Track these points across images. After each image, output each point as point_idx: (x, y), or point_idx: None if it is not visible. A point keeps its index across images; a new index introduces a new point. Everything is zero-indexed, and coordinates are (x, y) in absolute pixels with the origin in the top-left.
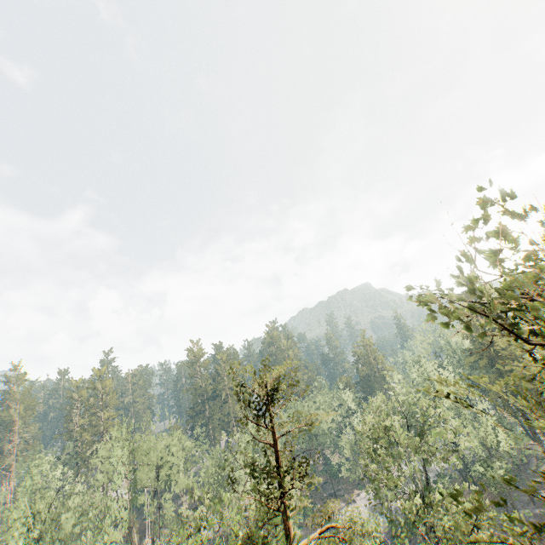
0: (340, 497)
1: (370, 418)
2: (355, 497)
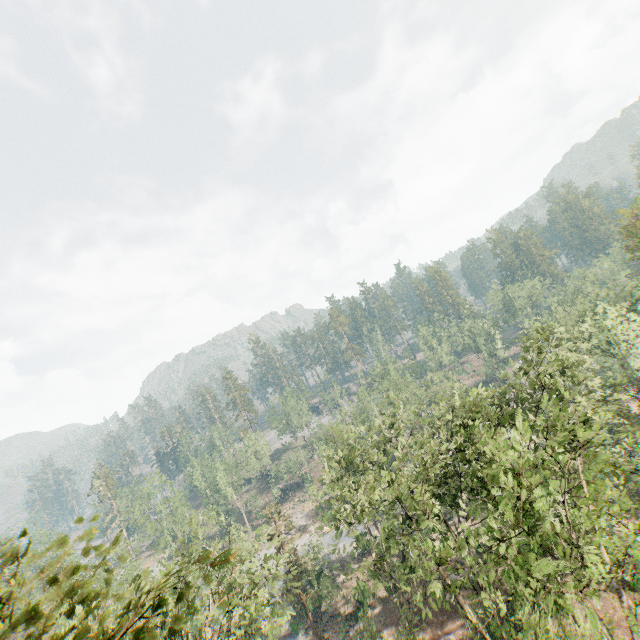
0: None
1: None
2: None
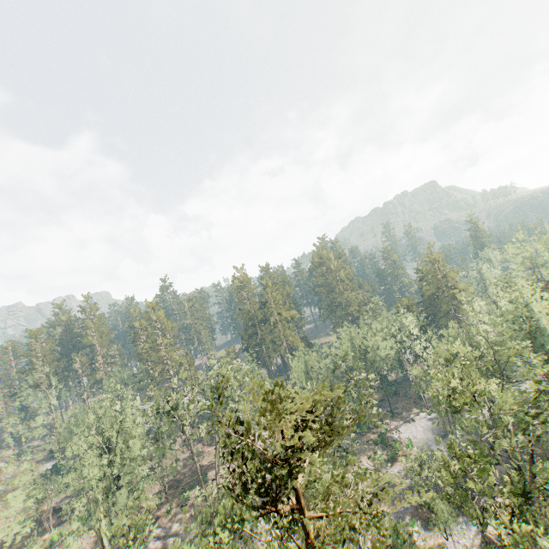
0: (397, 415)
1: (453, 382)
2: (414, 417)
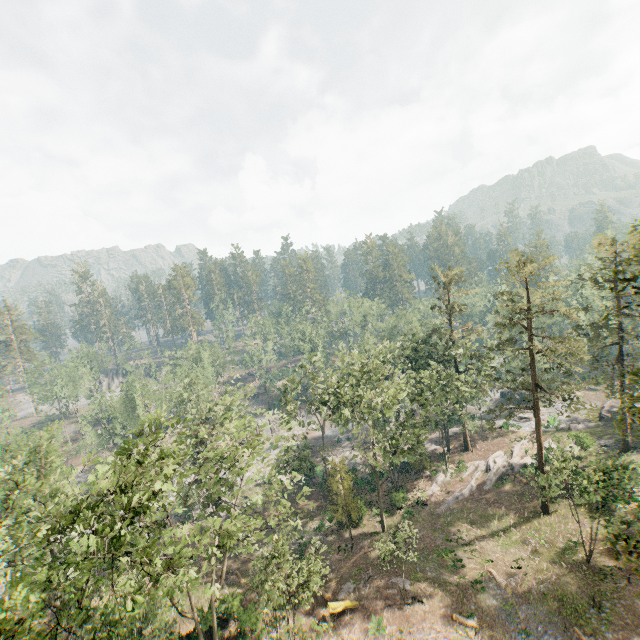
0: None
1: None
2: None
